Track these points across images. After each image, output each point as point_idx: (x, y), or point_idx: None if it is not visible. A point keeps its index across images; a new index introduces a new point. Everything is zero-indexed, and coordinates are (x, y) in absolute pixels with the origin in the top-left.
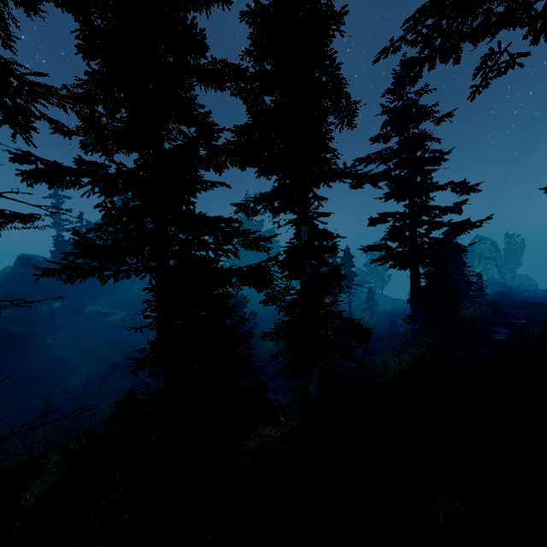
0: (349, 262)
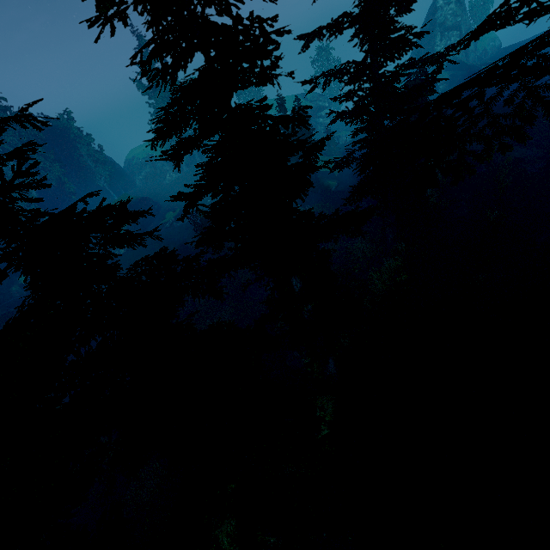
0: None
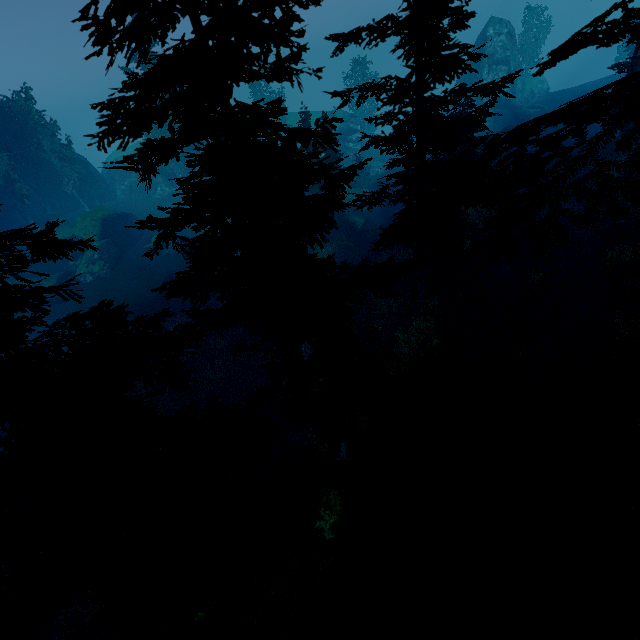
0: None
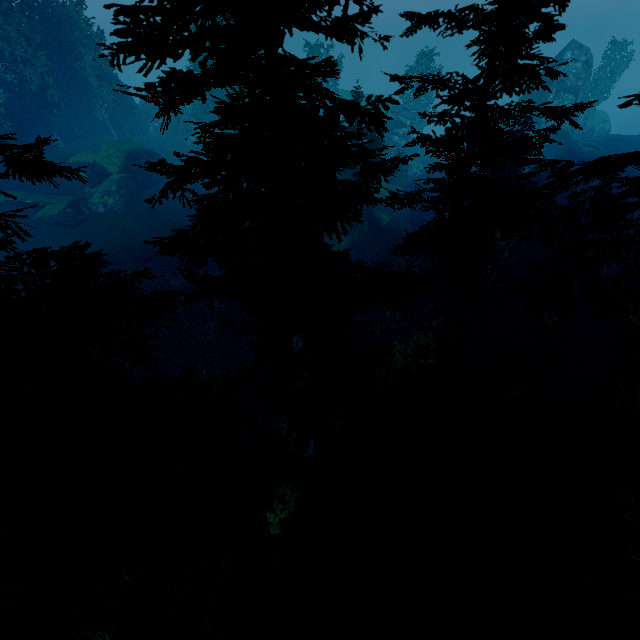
0: None
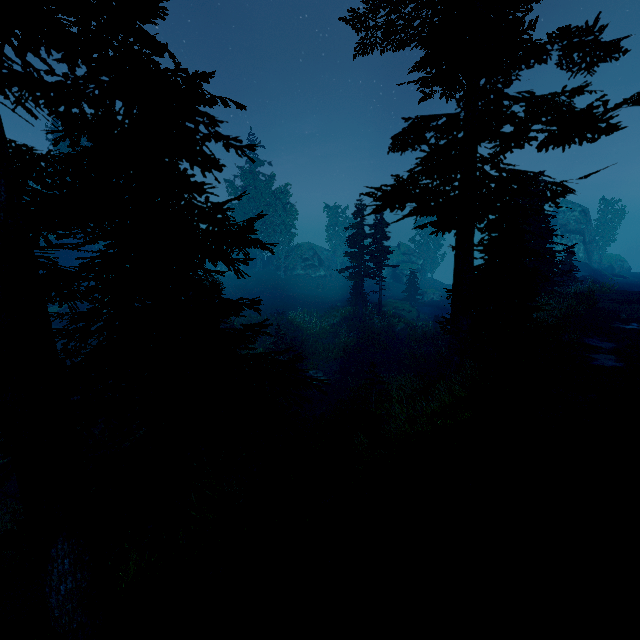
0: (381, 233)
